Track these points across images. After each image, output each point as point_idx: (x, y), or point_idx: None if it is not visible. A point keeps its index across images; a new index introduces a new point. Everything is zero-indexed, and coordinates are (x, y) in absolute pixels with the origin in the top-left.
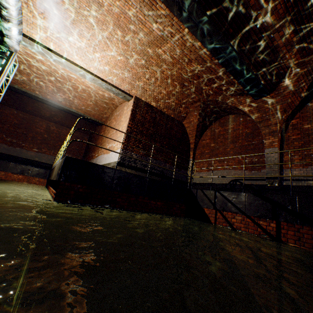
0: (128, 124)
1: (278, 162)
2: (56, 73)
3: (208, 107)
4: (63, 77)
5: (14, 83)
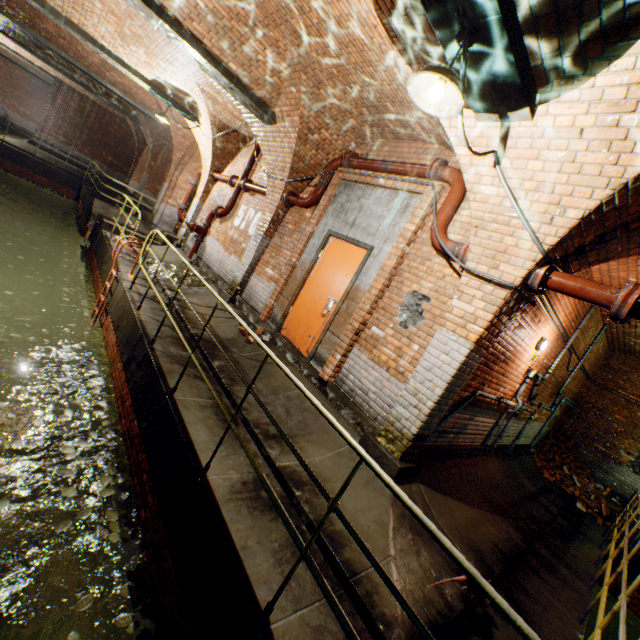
0: (46, 107)
1: (143, 183)
2: None
3: None
4: None
5: None
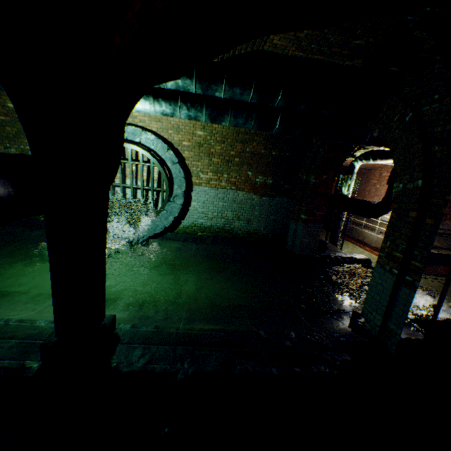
0: None
1: None
2: None
3: None
4: None
5: None
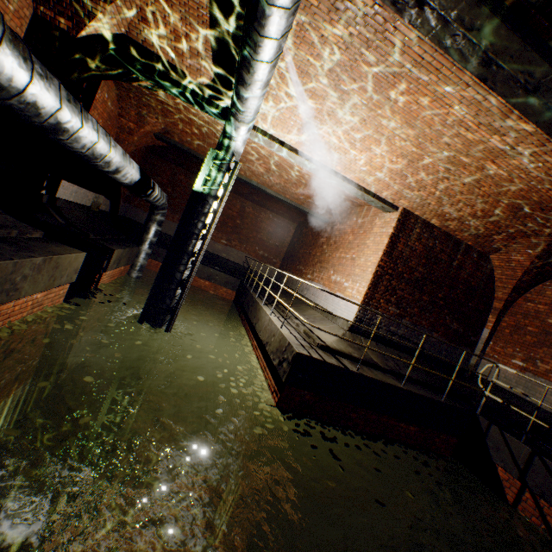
0: (379, 261)
1: None
2: (277, 157)
3: None
4: (286, 162)
5: None
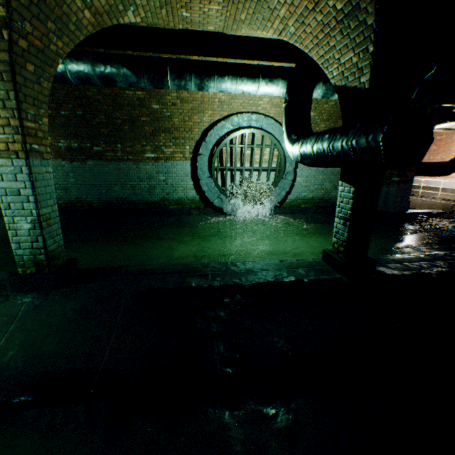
0: None
1: None
2: None
3: None
4: None
5: None
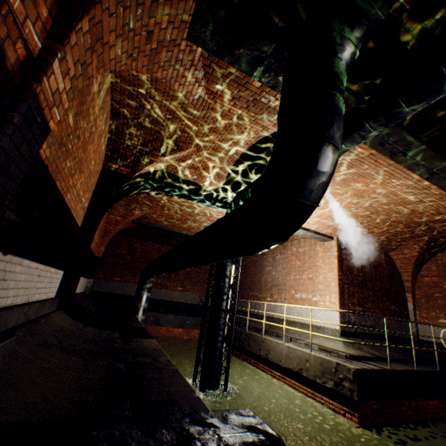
0: (337, 276)
1: None
2: None
3: (437, 240)
4: None
5: (182, 229)
